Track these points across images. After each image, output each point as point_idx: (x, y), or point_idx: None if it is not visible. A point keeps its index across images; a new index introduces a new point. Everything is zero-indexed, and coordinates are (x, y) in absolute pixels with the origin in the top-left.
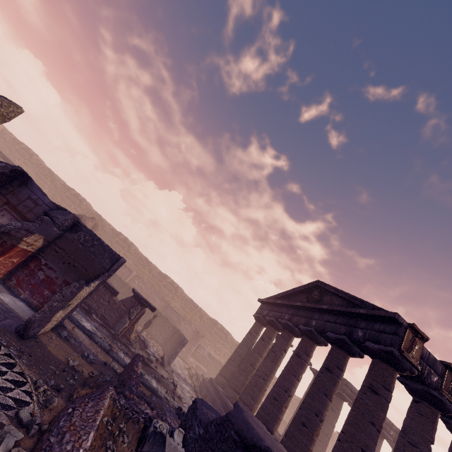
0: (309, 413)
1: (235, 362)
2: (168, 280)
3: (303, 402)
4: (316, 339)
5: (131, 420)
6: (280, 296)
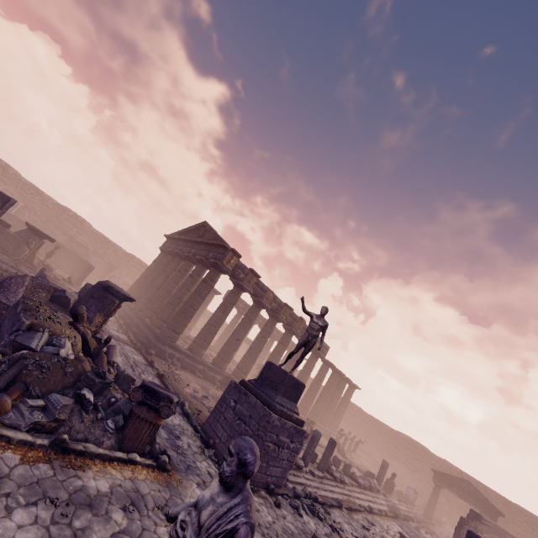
0: (175, 298)
1: (141, 283)
2: (70, 213)
3: (173, 294)
4: (193, 261)
5: (45, 289)
6: (181, 233)
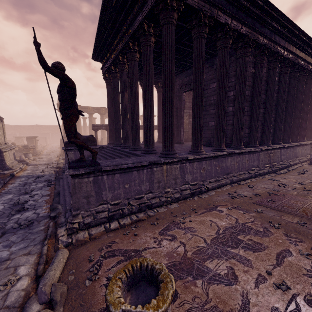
0: None
1: None
2: (35, 126)
3: None
4: None
5: None
6: None
